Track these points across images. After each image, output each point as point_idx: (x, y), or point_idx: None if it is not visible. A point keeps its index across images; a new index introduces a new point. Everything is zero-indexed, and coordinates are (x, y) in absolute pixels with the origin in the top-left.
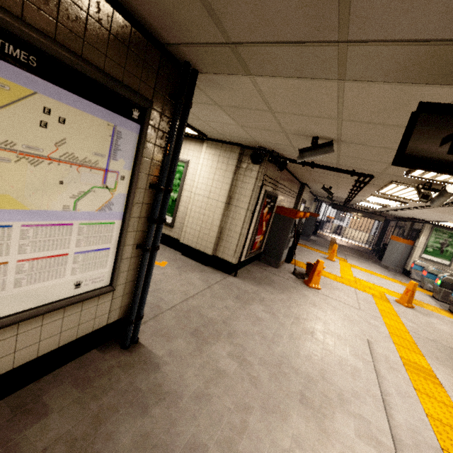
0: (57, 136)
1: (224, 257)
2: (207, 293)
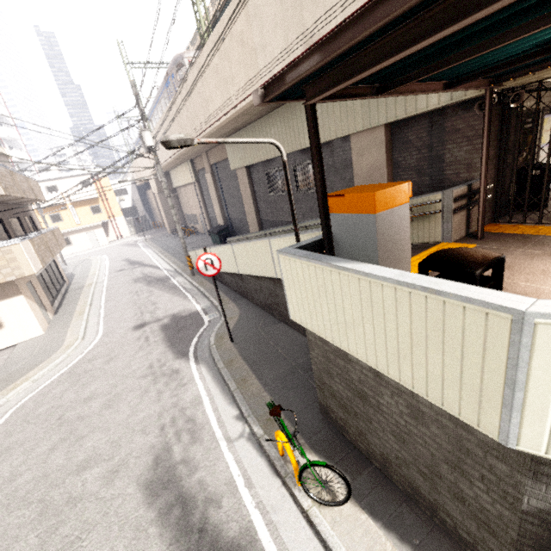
0: (549, 125)
1: None
2: None
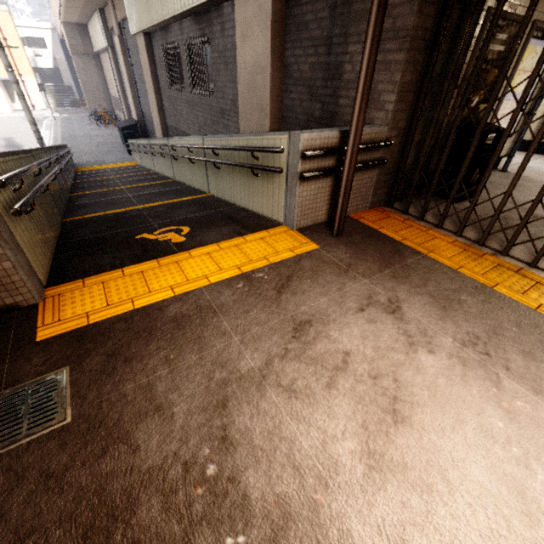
0: (532, 61)
1: (543, 140)
2: (533, 162)
